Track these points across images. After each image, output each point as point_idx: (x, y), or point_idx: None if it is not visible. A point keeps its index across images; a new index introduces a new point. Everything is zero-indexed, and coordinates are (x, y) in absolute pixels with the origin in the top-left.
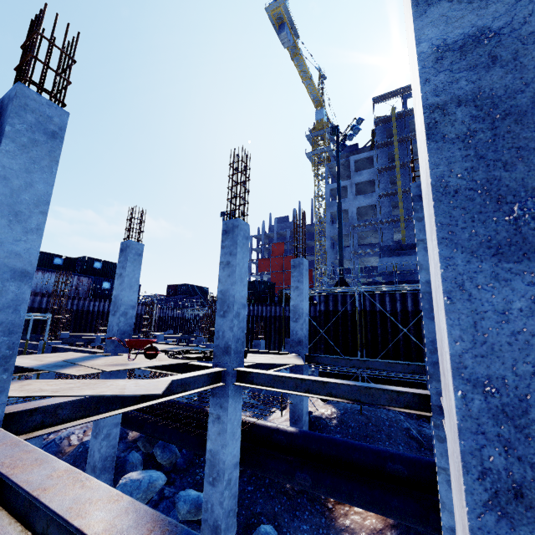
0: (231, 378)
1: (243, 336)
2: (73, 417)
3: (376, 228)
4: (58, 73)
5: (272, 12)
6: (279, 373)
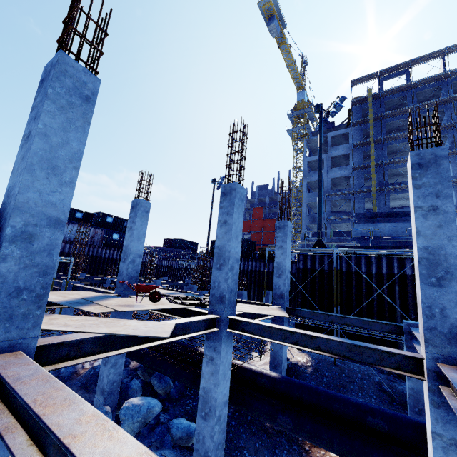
0: (224, 325)
1: (236, 288)
2: (92, 352)
3: (349, 197)
4: (93, 44)
5: (263, 7)
6: (269, 324)
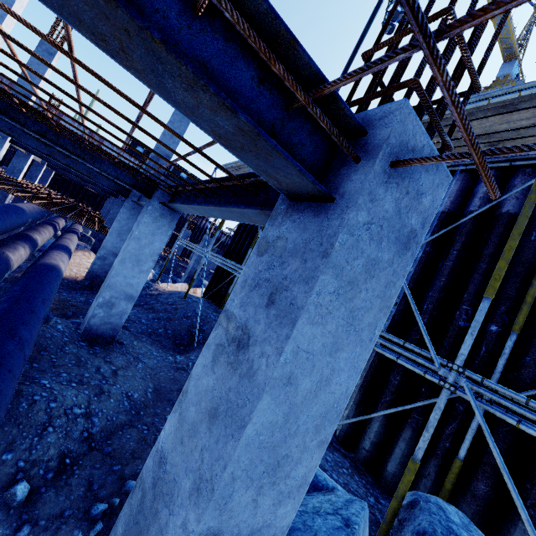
0: None
1: None
2: None
3: None
4: None
5: None
6: None
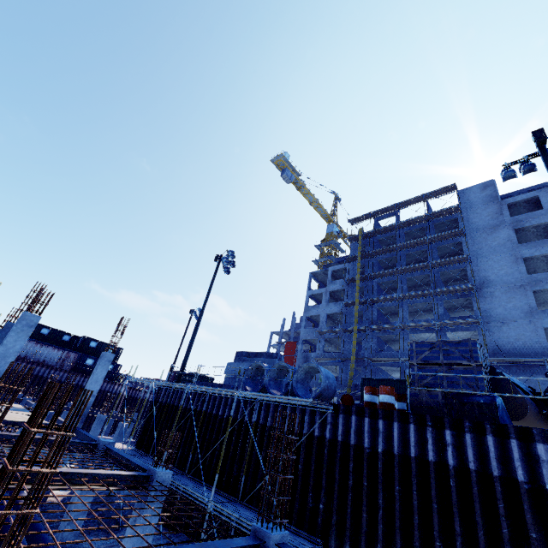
0: None
1: None
2: None
3: (340, 336)
4: None
5: (275, 162)
6: None
